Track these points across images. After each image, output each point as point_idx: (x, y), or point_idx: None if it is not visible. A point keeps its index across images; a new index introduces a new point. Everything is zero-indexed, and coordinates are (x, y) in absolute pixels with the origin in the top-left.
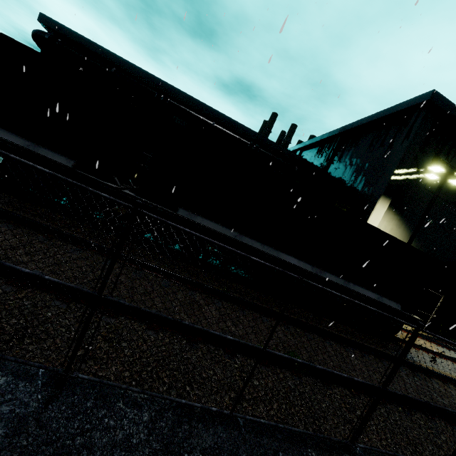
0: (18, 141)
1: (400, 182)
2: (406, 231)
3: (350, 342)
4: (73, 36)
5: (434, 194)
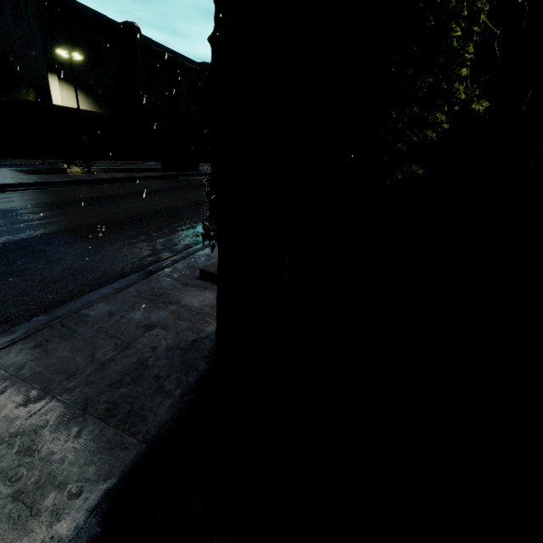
0: None
1: (55, 58)
2: (83, 95)
3: None
4: None
5: (72, 70)
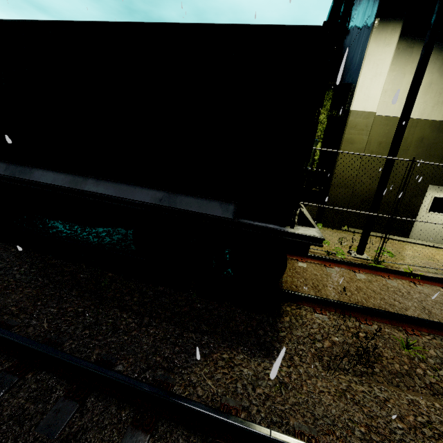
0: None
1: None
2: None
3: None
4: None
5: None
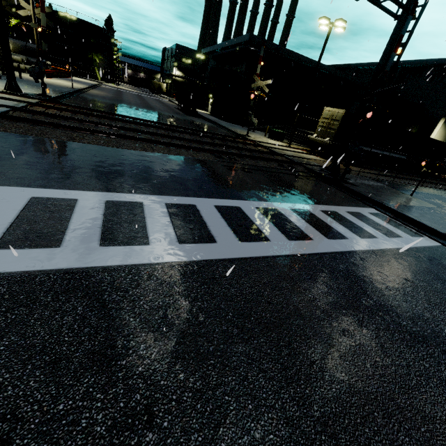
0: (398, 156)
1: None
2: (445, 130)
3: None
4: (268, 45)
5: None
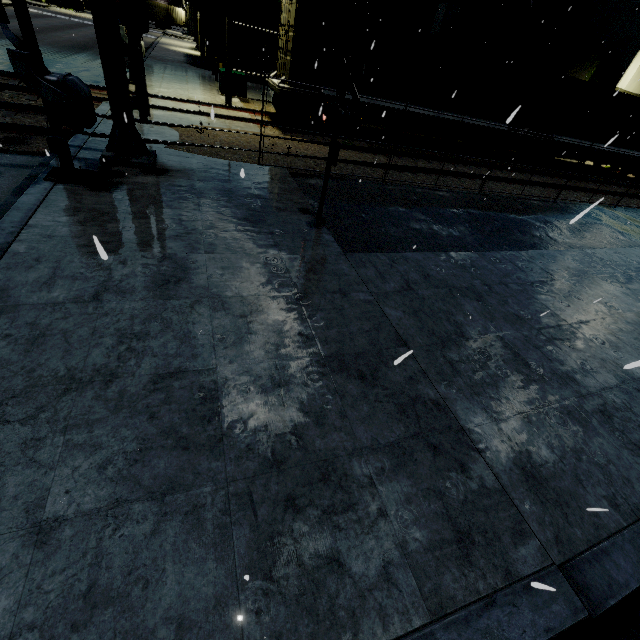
0: (484, 124)
1: None
2: None
3: (636, 187)
4: None
5: None
